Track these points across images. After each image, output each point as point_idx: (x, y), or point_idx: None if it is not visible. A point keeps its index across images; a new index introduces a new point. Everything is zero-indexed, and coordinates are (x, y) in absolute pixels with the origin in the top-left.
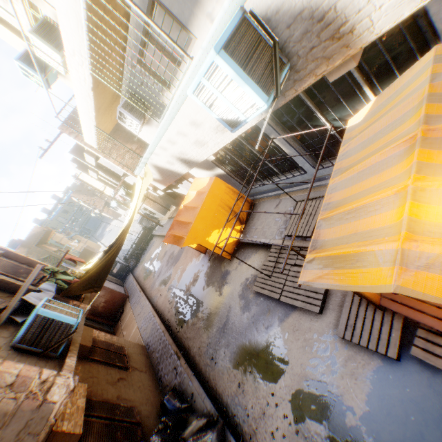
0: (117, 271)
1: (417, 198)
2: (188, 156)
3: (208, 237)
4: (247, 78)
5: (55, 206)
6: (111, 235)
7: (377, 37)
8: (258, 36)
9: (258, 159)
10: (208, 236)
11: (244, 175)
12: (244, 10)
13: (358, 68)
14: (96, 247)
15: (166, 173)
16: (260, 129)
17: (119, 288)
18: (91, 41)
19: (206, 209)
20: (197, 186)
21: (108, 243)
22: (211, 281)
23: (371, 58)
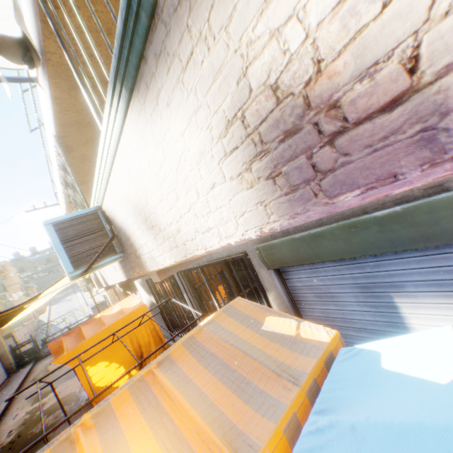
0: (25, 351)
1: (60, 449)
2: (103, 274)
3: (90, 366)
4: (62, 249)
5: (45, 250)
6: (66, 305)
7: (152, 271)
8: (102, 226)
9: (177, 308)
10: (92, 364)
11: (168, 316)
12: (99, 208)
13: (233, 278)
14: (41, 310)
15: (97, 277)
16: (177, 283)
17: (2, 375)
18: (65, 169)
19: (112, 332)
20: (126, 304)
21: (55, 312)
22: (63, 429)
23: (239, 276)
